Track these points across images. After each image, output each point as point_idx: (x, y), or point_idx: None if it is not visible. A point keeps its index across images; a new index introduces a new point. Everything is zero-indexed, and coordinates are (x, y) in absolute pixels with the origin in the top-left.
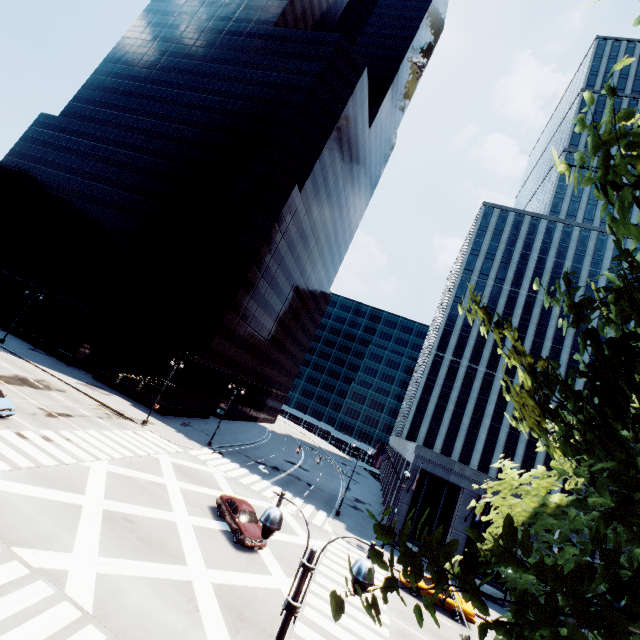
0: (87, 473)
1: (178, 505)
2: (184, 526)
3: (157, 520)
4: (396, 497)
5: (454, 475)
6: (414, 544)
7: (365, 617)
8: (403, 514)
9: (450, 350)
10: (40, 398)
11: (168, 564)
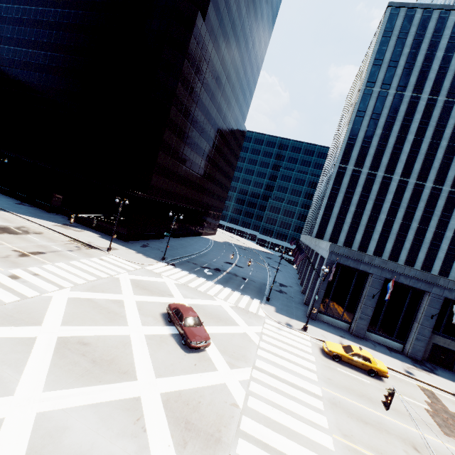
0: (48, 303)
1: (133, 318)
2: (137, 338)
3: (111, 337)
4: (312, 283)
5: (364, 265)
6: (330, 316)
7: (301, 394)
8: (320, 297)
9: (352, 161)
10: (16, 242)
11: (117, 383)
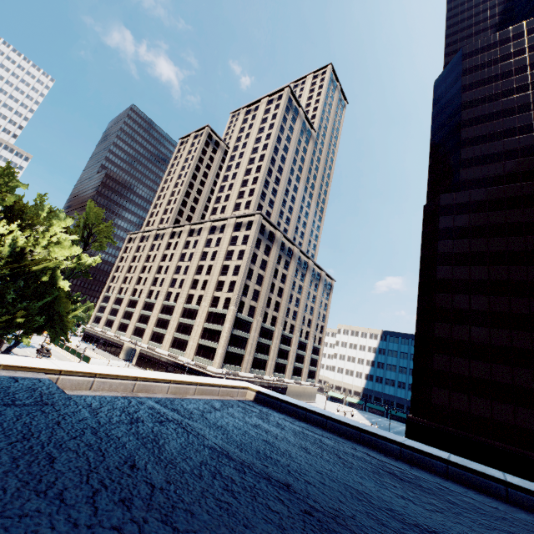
0: None
1: None
2: None
3: None
4: None
5: None
6: None
7: None
8: None
9: None
10: None
11: None
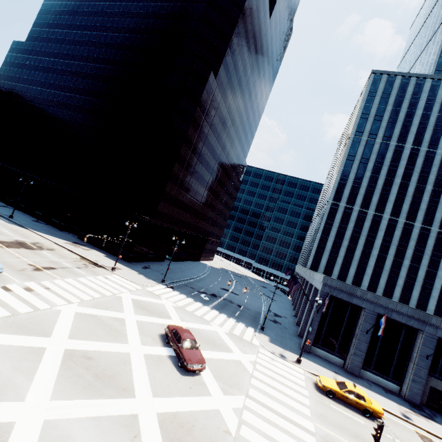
0: (57, 316)
1: (133, 337)
2: (136, 356)
3: (113, 353)
4: (307, 314)
5: (356, 298)
6: (324, 350)
7: (293, 428)
8: (314, 329)
9: (344, 199)
10: (32, 256)
11: (117, 399)
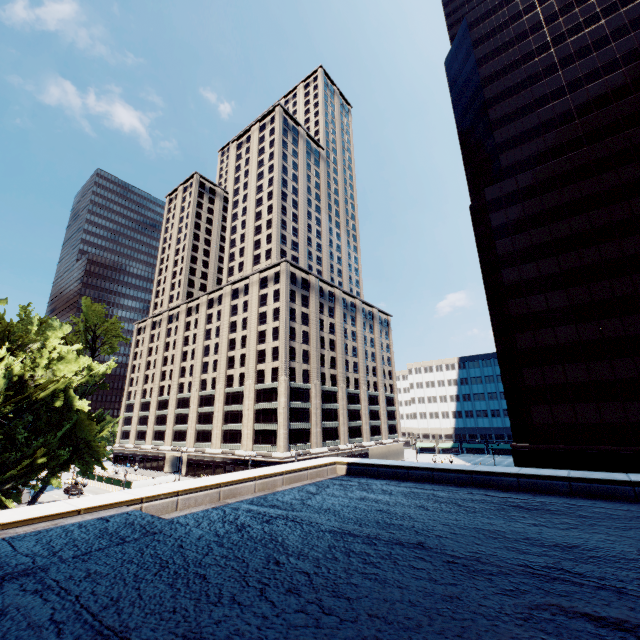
0: None
1: None
2: None
3: None
4: None
5: None
6: None
7: None
8: None
9: None
10: None
11: None
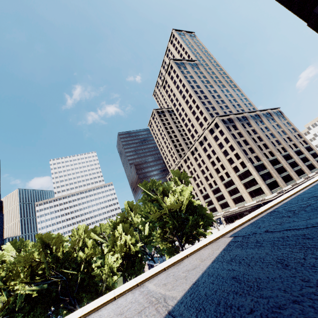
0: None
1: None
2: None
3: None
4: None
5: None
6: None
7: None
8: None
9: None
10: None
11: None
